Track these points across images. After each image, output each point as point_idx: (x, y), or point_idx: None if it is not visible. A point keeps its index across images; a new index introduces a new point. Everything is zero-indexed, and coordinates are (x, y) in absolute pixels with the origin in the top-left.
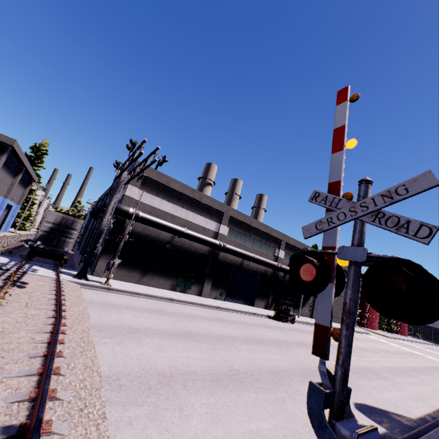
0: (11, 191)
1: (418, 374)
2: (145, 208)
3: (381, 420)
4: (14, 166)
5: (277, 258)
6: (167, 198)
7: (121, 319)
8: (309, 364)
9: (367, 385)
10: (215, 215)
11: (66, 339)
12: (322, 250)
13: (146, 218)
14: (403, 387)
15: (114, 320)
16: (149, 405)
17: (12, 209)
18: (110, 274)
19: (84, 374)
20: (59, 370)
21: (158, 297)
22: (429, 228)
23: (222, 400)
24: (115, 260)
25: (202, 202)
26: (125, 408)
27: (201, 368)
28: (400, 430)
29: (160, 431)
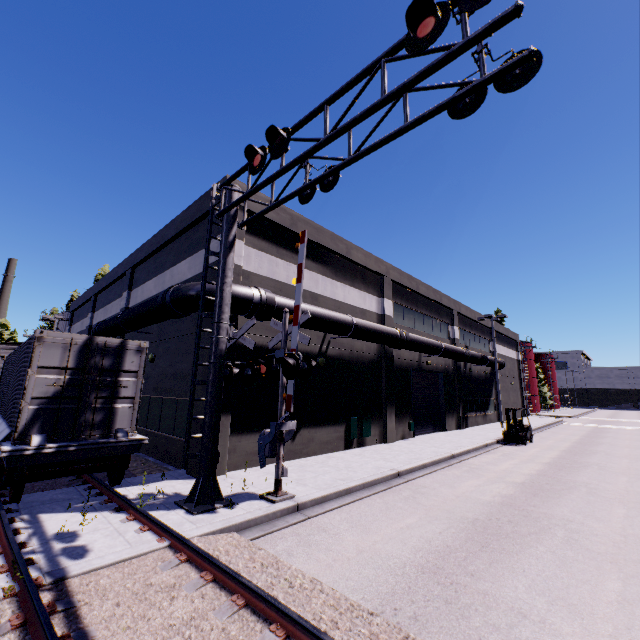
0: None
1: None
2: (264, 288)
3: None
4: None
5: (453, 341)
6: (296, 259)
7: None
8: None
9: None
10: (371, 282)
11: None
12: None
13: (287, 307)
14: None
15: None
16: None
17: None
18: (280, 466)
19: None
20: None
21: (379, 480)
22: None
23: None
24: (284, 427)
25: (352, 259)
26: None
27: None
28: None
29: None
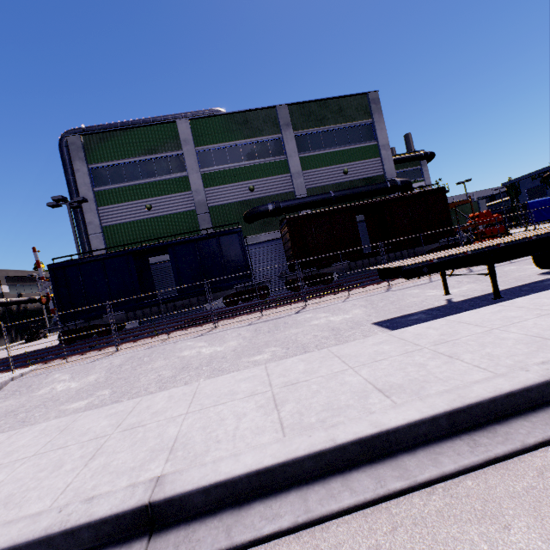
0: None
1: None
2: None
3: None
4: None
5: (3, 294)
6: None
7: None
8: None
9: None
10: None
11: None
12: (46, 294)
13: None
14: None
15: None
16: None
17: None
18: None
19: None
20: None
21: None
22: None
23: None
24: None
25: None
26: None
27: None
28: None
29: None
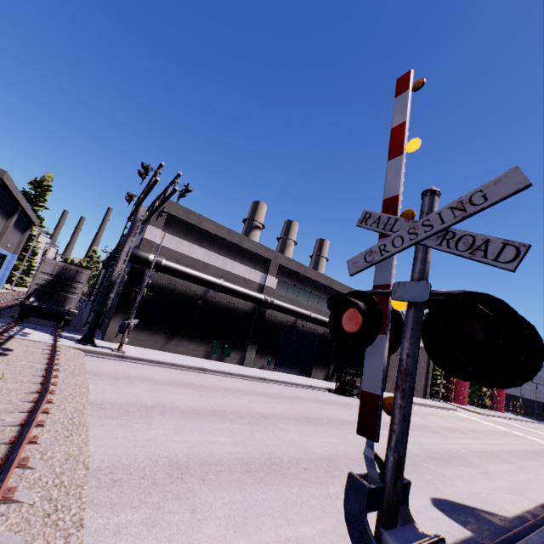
0: (3, 237)
1: (516, 459)
2: (169, 255)
3: (465, 520)
4: (7, 205)
5: None
6: (198, 242)
7: (131, 395)
8: (375, 449)
9: (450, 474)
10: (259, 263)
11: (49, 420)
12: (371, 290)
13: (171, 267)
14: (497, 477)
15: (121, 396)
16: (150, 507)
17: (6, 260)
18: (124, 338)
19: (63, 466)
20: (26, 461)
21: (186, 366)
22: (515, 248)
23: (253, 498)
24: (130, 321)
25: (243, 246)
26: (114, 511)
27: (230, 456)
28: (491, 533)
29: (158, 542)
